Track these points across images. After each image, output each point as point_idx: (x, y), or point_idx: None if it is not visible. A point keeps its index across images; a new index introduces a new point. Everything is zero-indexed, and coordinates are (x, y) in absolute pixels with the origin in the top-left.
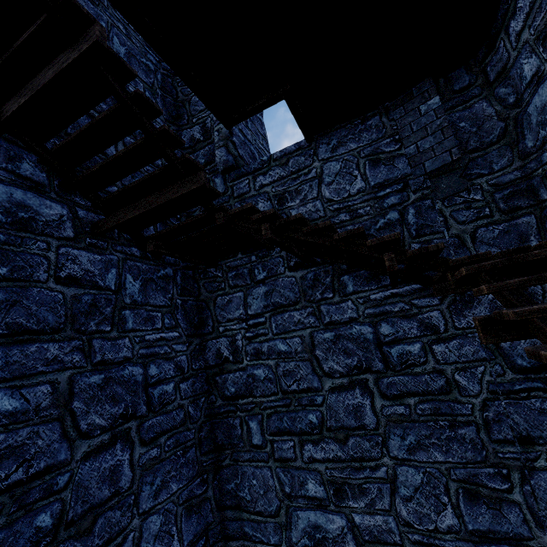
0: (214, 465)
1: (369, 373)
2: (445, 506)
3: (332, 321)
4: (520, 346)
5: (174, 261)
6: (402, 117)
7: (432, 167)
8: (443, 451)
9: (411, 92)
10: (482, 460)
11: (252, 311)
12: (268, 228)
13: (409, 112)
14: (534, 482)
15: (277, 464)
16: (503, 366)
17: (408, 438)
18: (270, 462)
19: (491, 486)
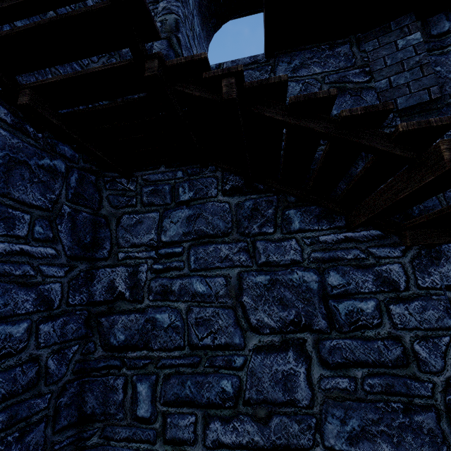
0: (73, 446)
1: (308, 332)
2: None
3: (268, 262)
4: None
5: (72, 155)
6: (375, 49)
7: (405, 104)
8: (393, 443)
9: (388, 26)
10: None
11: (167, 237)
12: (234, 84)
13: (384, 45)
14: None
15: (167, 448)
16: None
17: (351, 422)
18: (157, 444)
19: None
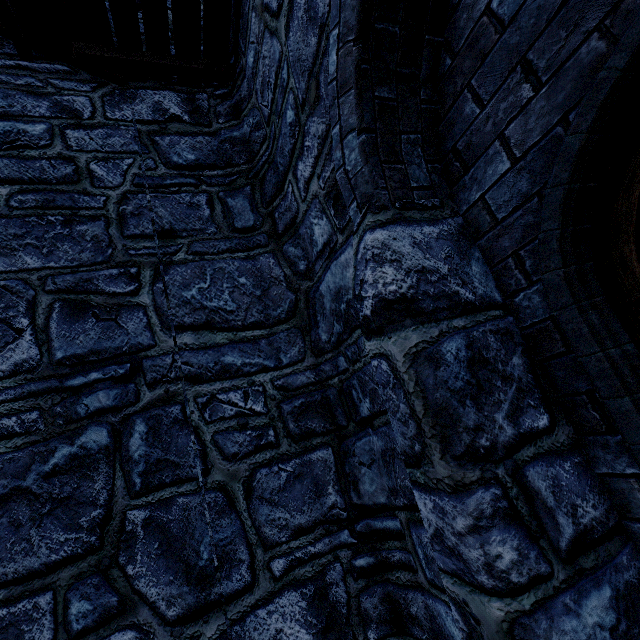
0: None
1: None
2: (21, 333)
3: None
4: (180, 146)
5: None
6: None
7: None
8: (42, 254)
9: None
10: (105, 260)
11: None
12: None
13: None
14: (169, 278)
15: None
16: (157, 161)
17: None
18: None
19: (109, 291)
